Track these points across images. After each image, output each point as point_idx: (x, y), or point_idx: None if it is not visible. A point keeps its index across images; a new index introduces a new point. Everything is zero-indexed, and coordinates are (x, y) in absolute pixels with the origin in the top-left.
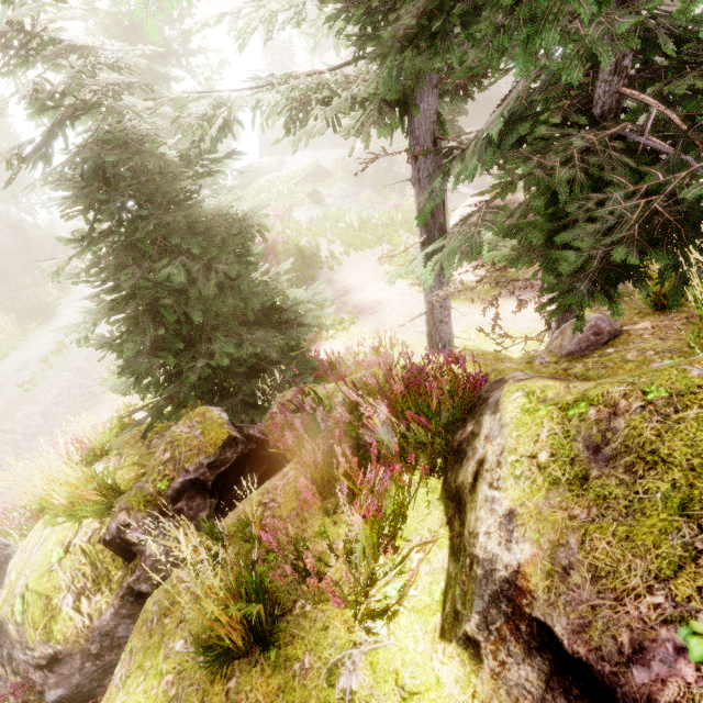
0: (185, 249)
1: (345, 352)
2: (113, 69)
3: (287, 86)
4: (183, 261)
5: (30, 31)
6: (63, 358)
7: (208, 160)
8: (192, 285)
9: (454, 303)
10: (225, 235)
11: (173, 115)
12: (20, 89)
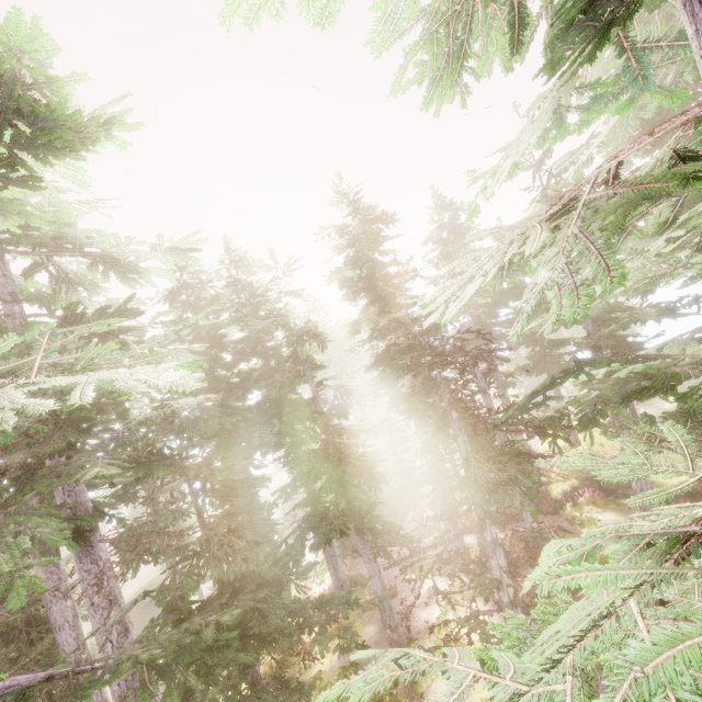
0: None
1: None
2: None
3: None
4: None
5: None
6: None
7: None
8: None
9: None
10: None
11: None
12: None
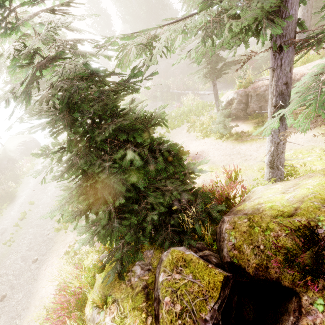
0: (129, 142)
1: (203, 182)
2: (68, 30)
3: (223, 1)
4: (133, 150)
5: (8, 7)
6: (26, 221)
7: (133, 83)
8: (145, 164)
9: (246, 143)
10: (145, 129)
11: (110, 55)
12: (3, 52)
